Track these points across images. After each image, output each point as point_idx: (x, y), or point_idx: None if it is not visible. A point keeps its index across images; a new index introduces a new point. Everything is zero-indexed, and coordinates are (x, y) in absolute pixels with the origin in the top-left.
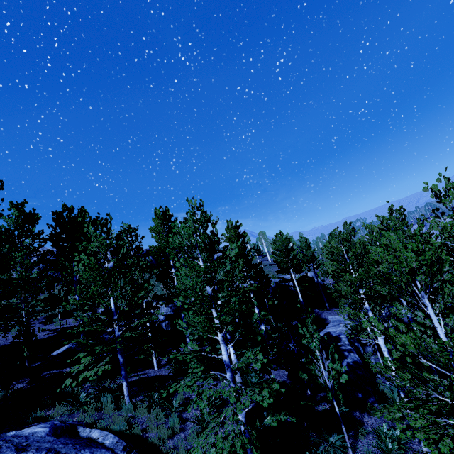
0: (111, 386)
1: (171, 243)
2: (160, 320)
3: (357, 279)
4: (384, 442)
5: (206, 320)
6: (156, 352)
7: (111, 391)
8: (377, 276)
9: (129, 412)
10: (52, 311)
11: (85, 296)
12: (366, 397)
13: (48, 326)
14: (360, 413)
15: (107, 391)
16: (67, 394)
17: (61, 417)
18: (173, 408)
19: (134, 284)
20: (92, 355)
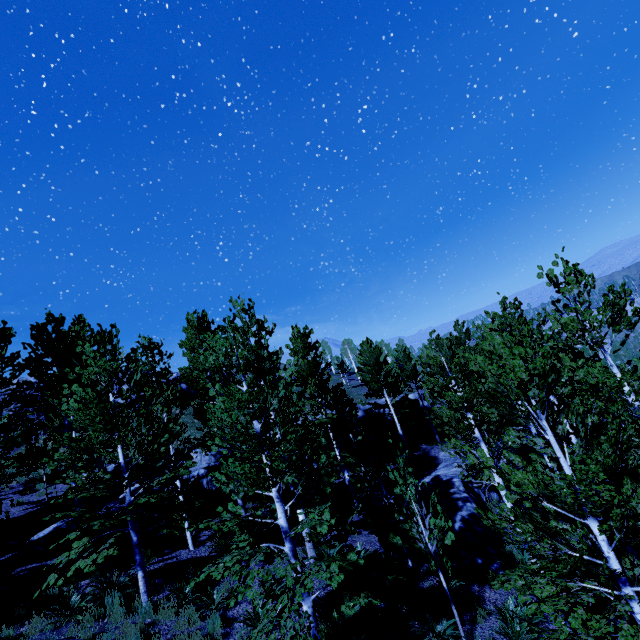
0: (120, 581)
1: (201, 363)
2: (200, 476)
3: (461, 399)
4: (510, 624)
5: (252, 470)
6: (191, 523)
7: (121, 588)
8: (481, 393)
9: (147, 617)
10: (34, 474)
11: (77, 446)
12: (488, 563)
13: (28, 497)
14: (480, 586)
15: (114, 588)
16: (51, 598)
17: (40, 635)
18: (213, 605)
19: (152, 425)
20: (94, 535)
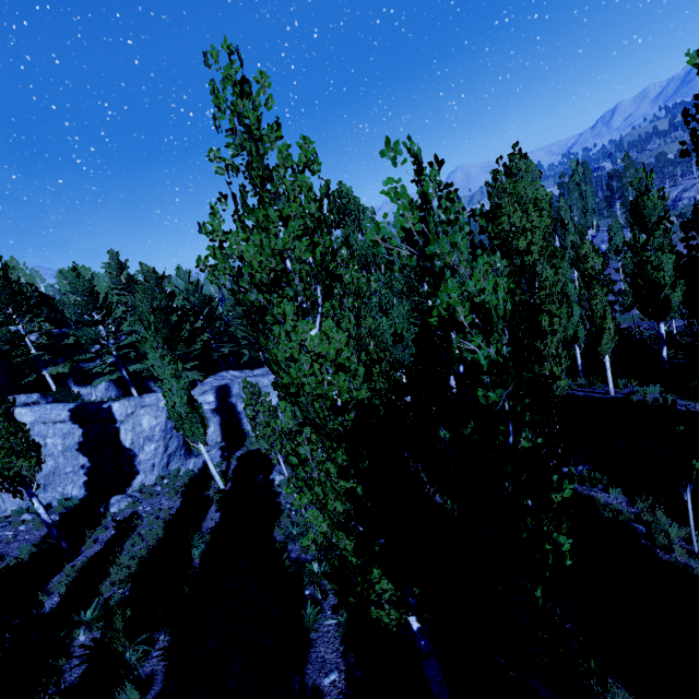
0: None
1: None
2: None
3: None
4: None
5: None
6: None
7: None
8: None
9: None
10: None
11: None
12: None
13: None
14: None
15: None
16: None
17: None
18: None
19: None
20: None
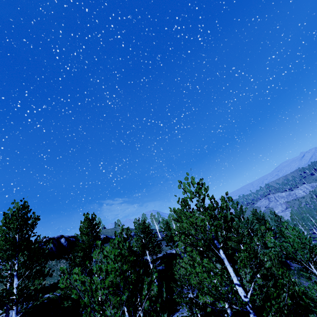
0: None
1: None
2: None
3: None
4: None
5: None
6: None
7: None
8: None
9: None
10: None
11: None
12: None
13: None
14: None
15: None
16: None
17: None
18: None
19: None
20: None
